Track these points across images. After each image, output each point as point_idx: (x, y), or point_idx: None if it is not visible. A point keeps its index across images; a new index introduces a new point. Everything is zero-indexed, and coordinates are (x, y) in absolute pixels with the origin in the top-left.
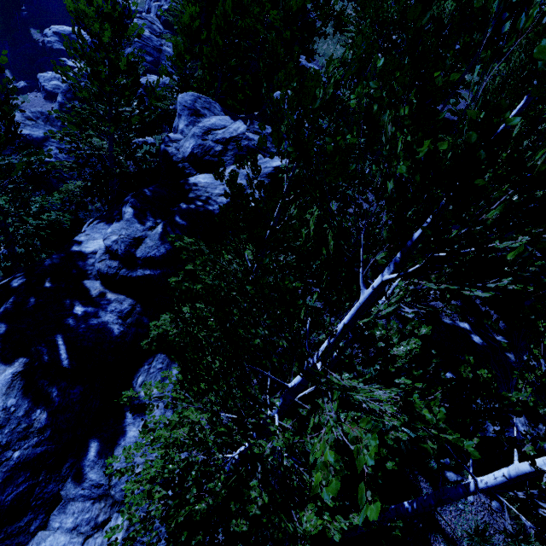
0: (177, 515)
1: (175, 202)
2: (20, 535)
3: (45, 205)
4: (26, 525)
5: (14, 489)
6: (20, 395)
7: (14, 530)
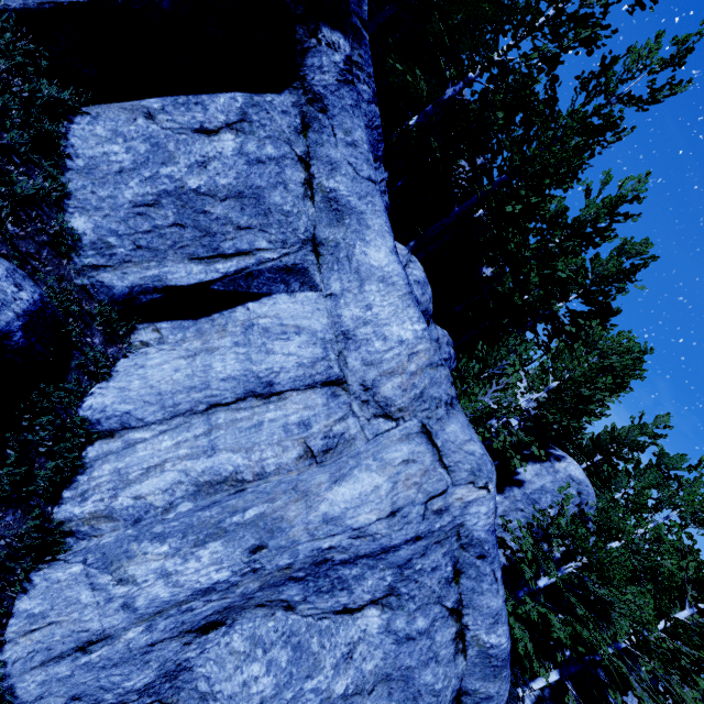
0: None
1: None
2: None
3: None
4: None
5: None
6: None
7: None
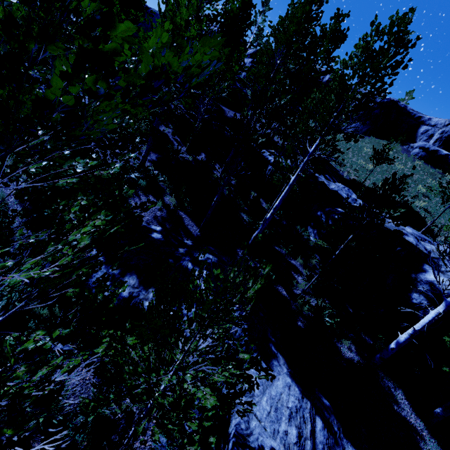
0: None
1: None
2: None
3: None
4: None
5: None
6: None
7: None
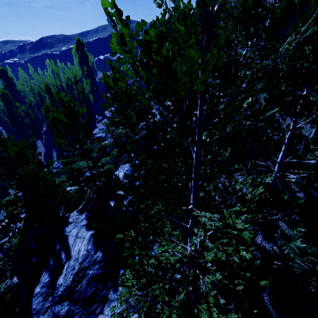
0: (143, 306)
1: (152, 146)
2: (92, 314)
3: (104, 161)
4: (95, 310)
5: (90, 289)
6: (93, 244)
7: (90, 310)
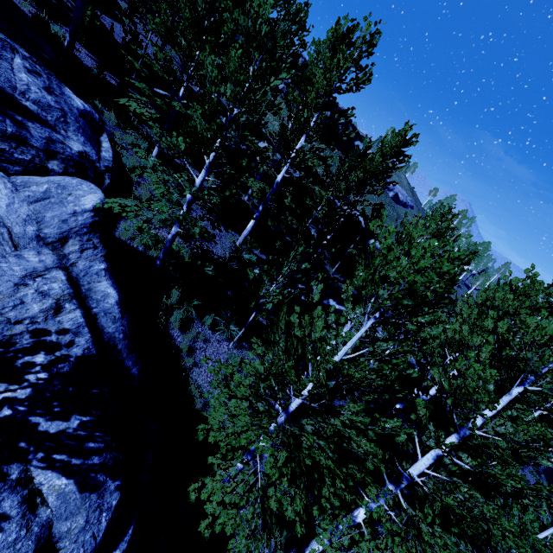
0: None
1: None
2: None
3: None
4: None
5: None
6: None
7: None
